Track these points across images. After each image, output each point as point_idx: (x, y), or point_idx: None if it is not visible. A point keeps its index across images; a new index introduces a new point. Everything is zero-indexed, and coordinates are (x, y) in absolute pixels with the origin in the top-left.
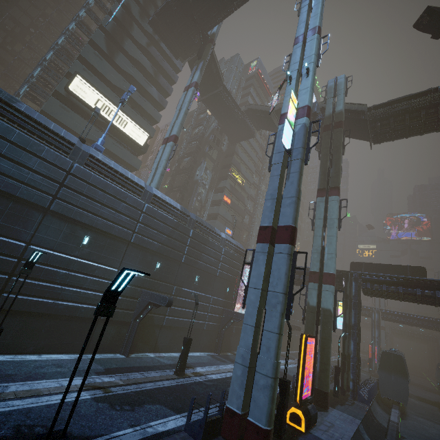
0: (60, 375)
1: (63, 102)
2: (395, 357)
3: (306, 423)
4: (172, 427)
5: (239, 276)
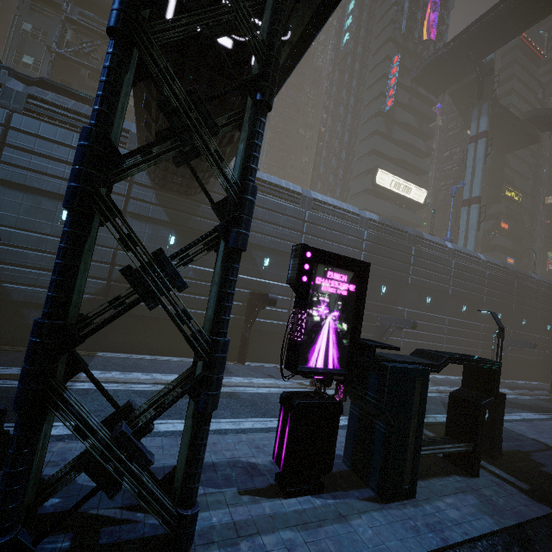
0: None
1: (367, 193)
2: None
3: None
4: None
5: None
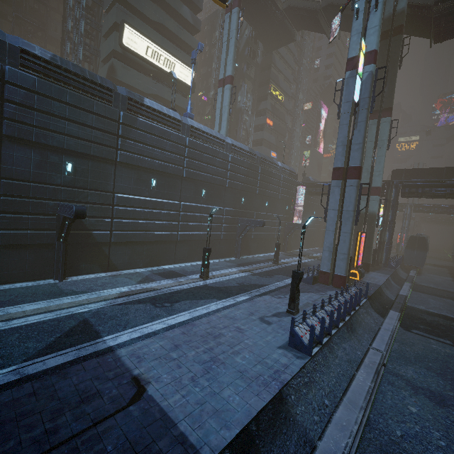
0: (223, 268)
1: (119, 59)
2: (420, 239)
3: (360, 276)
4: None
5: (294, 195)
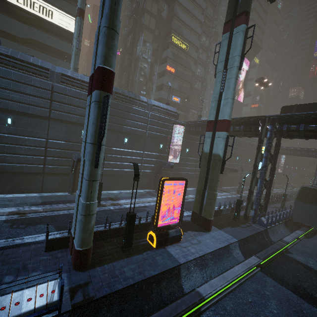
0: (3, 206)
1: None
2: (314, 192)
3: (159, 242)
4: (39, 240)
5: (171, 134)
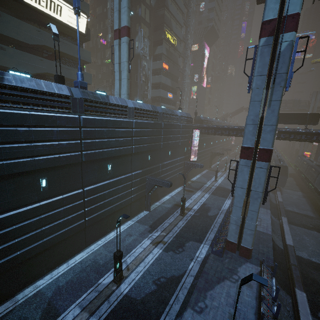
0: (137, 242)
1: None
2: (283, 167)
3: None
4: (205, 253)
5: (190, 137)
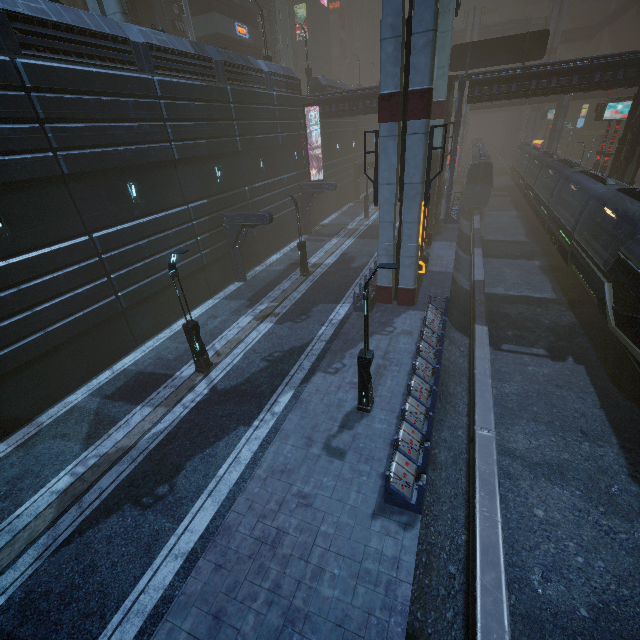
0: (229, 323)
1: None
2: (485, 167)
3: (426, 267)
4: (345, 313)
5: (303, 128)
